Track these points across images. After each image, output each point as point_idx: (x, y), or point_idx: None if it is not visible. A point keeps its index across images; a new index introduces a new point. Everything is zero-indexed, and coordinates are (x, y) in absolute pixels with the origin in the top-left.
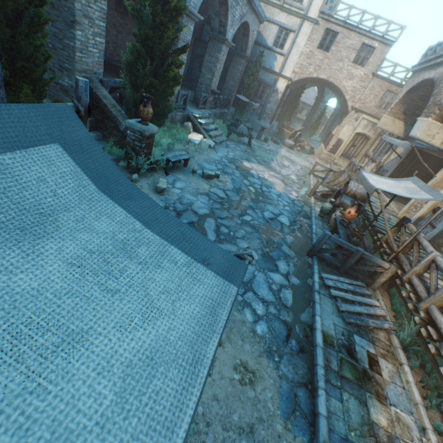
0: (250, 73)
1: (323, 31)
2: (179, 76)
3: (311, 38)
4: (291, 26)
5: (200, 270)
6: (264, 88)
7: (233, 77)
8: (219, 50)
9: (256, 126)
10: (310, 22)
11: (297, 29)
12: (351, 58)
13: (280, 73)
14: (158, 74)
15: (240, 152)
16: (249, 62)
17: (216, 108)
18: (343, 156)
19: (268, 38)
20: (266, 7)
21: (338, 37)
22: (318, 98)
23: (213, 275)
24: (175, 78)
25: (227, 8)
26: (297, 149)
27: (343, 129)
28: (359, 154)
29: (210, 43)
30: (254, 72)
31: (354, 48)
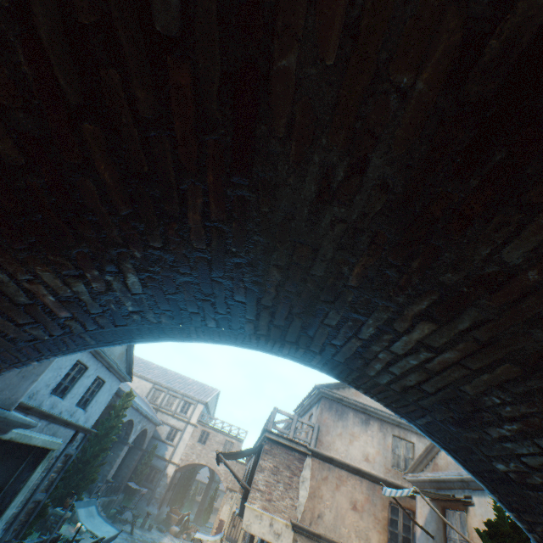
0: (145, 460)
1: (201, 430)
2: (97, 478)
3: (193, 434)
4: (180, 426)
5: (114, 527)
6: (156, 472)
7: (129, 465)
8: (121, 449)
9: (144, 512)
10: (192, 425)
11: (184, 428)
12: (221, 448)
13: (171, 459)
14: (84, 477)
15: (121, 538)
16: (146, 450)
17: (106, 495)
18: (228, 538)
19: (163, 433)
20: (163, 414)
21: (211, 434)
22: (210, 477)
23: (116, 529)
24: (93, 479)
25: (133, 426)
26: (184, 536)
27: (223, 507)
28: (240, 534)
29: (116, 444)
30: (148, 460)
31: (222, 442)
